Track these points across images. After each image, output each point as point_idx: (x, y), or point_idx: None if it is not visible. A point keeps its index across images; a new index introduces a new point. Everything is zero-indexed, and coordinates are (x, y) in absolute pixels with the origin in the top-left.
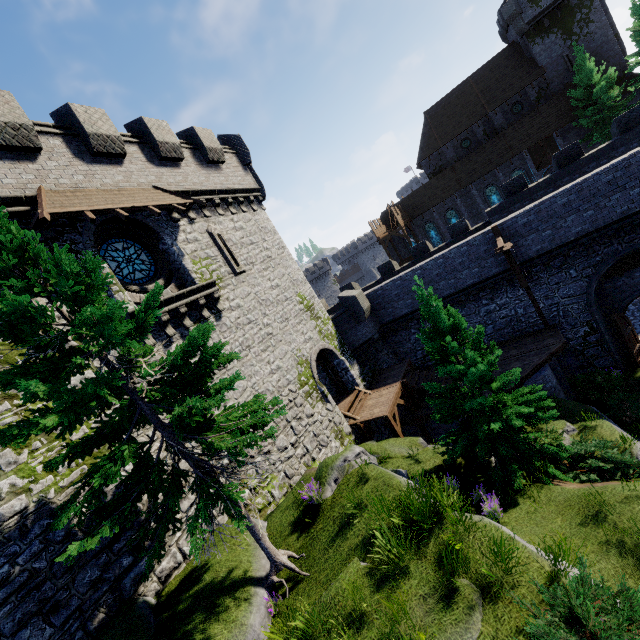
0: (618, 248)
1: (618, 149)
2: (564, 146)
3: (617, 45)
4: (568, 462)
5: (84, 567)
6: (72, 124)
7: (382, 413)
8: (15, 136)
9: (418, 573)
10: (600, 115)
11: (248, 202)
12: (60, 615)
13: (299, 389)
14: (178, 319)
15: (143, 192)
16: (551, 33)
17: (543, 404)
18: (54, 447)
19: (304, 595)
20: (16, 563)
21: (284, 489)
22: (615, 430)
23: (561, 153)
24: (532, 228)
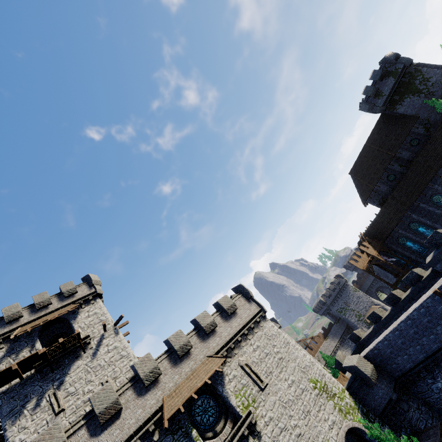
0: None
1: None
2: None
3: None
4: None
5: None
6: (170, 346)
7: None
8: (152, 375)
9: None
10: None
11: (257, 323)
12: None
13: None
14: None
15: (203, 366)
16: (404, 99)
17: None
18: None
19: None
20: None
21: None
22: None
23: None
24: None
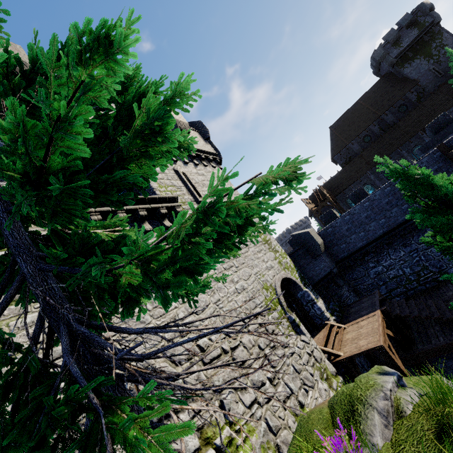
0: None
1: None
2: None
3: None
4: None
5: None
6: None
7: (373, 344)
8: None
9: None
10: None
11: (208, 161)
12: None
13: (267, 314)
14: (137, 223)
15: None
16: (415, 59)
17: None
18: None
19: None
20: None
21: (269, 452)
22: None
23: None
24: None
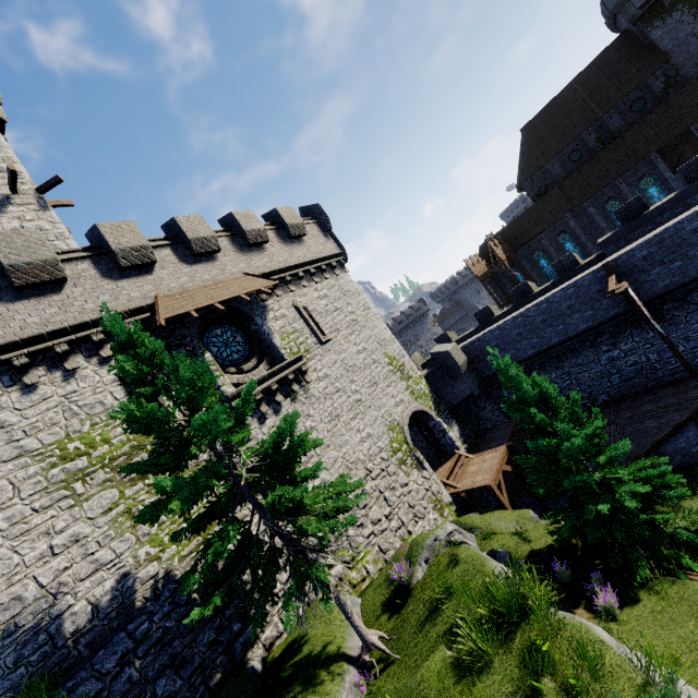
0: None
1: None
2: None
3: None
4: None
5: (203, 629)
6: (177, 233)
7: (485, 482)
8: (137, 257)
9: (502, 669)
10: None
11: (331, 268)
12: (187, 670)
13: (392, 456)
14: (271, 396)
15: (235, 281)
16: (674, 11)
17: (672, 480)
18: (176, 520)
19: (394, 678)
20: (153, 621)
21: (379, 564)
22: None
23: (689, 165)
24: (655, 261)
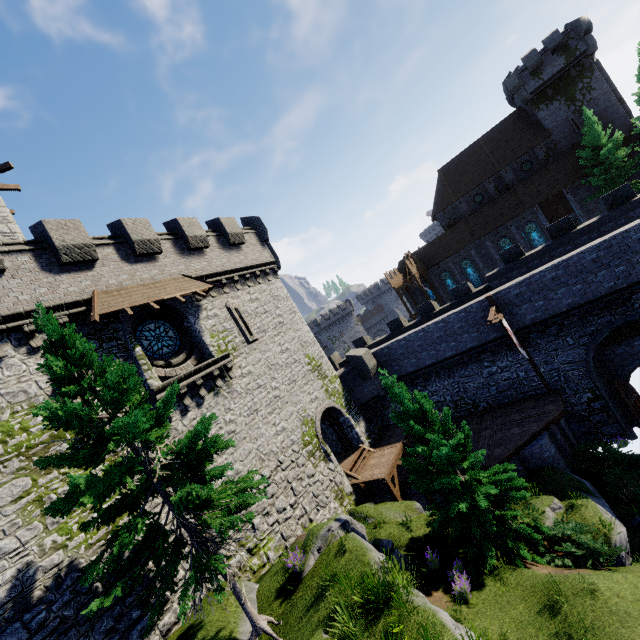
0: (611, 319)
1: (607, 224)
2: (575, 201)
3: (621, 109)
4: (548, 543)
5: (102, 617)
6: (122, 234)
7: (381, 475)
8: (80, 253)
9: None
10: (606, 175)
11: (264, 274)
12: None
13: (302, 449)
14: (195, 389)
15: (173, 282)
16: (555, 100)
17: (520, 483)
18: (87, 509)
19: None
20: (51, 610)
21: (279, 551)
22: (598, 512)
23: (553, 226)
24: (525, 298)
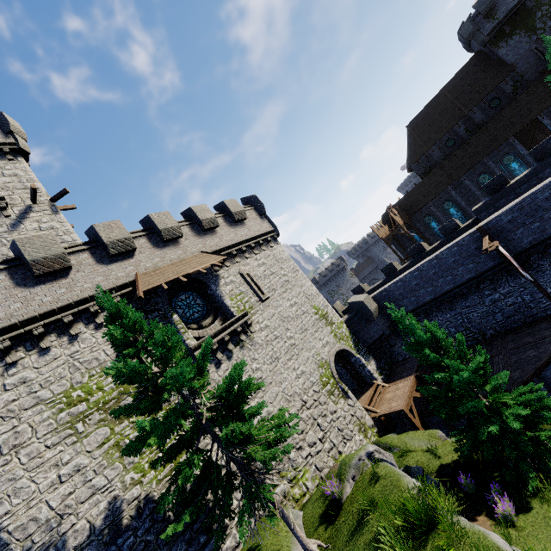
0: None
1: None
2: None
3: None
4: None
5: (176, 541)
6: (151, 226)
7: (399, 407)
8: (122, 246)
9: None
10: None
11: (266, 242)
12: None
13: (322, 389)
14: (224, 345)
15: (195, 258)
16: (514, 35)
17: (549, 403)
18: (153, 450)
19: None
20: (137, 535)
21: (316, 481)
22: None
23: (536, 149)
24: (518, 223)
